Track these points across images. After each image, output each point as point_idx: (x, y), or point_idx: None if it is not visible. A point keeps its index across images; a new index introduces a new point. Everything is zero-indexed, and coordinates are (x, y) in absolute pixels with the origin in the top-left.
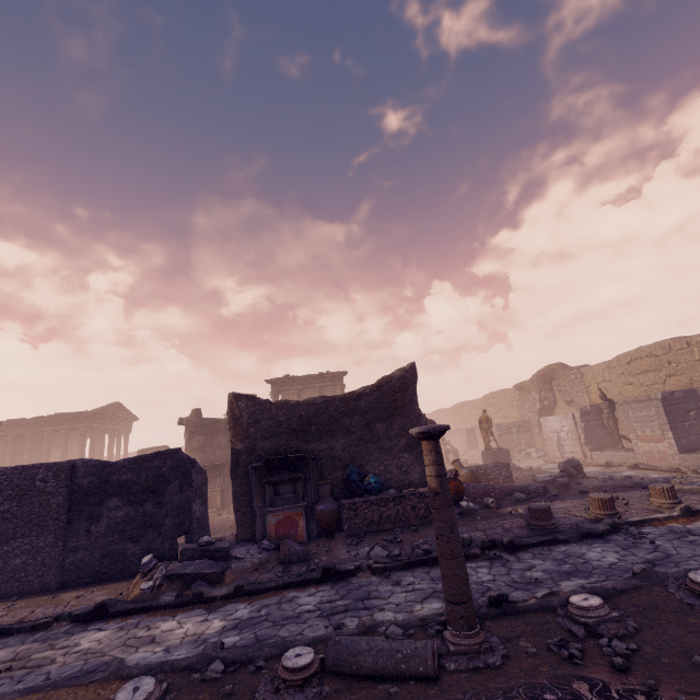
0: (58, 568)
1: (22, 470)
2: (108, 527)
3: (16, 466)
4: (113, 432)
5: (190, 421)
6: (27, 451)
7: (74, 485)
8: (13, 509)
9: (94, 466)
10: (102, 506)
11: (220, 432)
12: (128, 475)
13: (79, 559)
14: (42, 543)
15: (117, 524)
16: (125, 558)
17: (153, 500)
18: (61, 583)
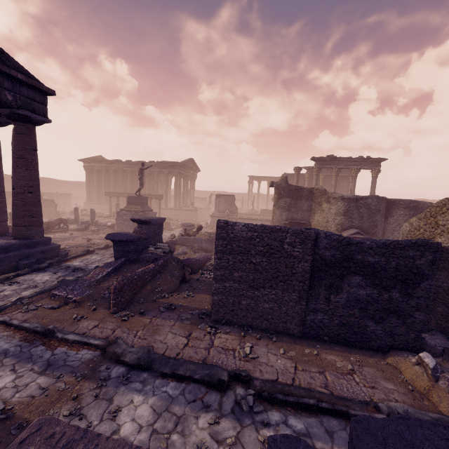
0: (300, 321)
1: (270, 231)
2: (348, 301)
3: (265, 226)
4: (188, 177)
5: (280, 185)
6: (147, 182)
7: (316, 254)
8: (263, 263)
9: (337, 241)
10: (342, 280)
11: (303, 198)
12: (375, 258)
13: (318, 319)
14: (286, 297)
15: (358, 301)
16: (364, 332)
17: (400, 289)
18: (302, 333)
